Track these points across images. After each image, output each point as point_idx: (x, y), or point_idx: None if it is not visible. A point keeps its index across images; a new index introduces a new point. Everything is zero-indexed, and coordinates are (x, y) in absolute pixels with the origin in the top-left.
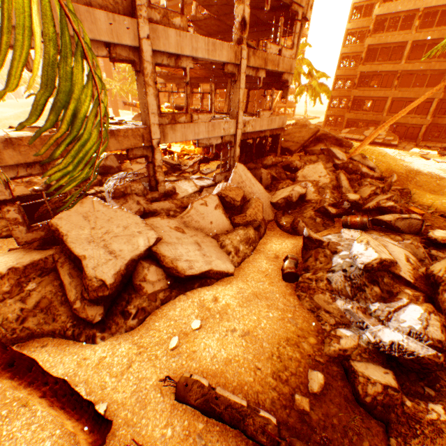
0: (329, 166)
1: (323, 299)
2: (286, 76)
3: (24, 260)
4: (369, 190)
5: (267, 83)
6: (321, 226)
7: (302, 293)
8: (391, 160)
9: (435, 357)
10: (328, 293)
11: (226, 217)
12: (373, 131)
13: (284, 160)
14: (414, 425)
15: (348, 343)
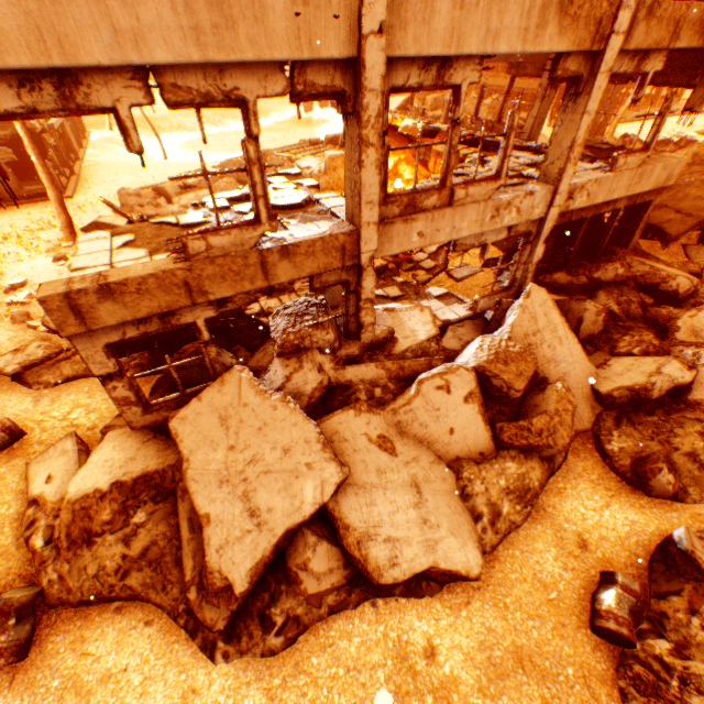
0: None
1: None
2: None
3: (134, 466)
4: None
5: None
6: None
7: (636, 691)
8: None
9: None
10: None
11: (485, 421)
12: None
13: (647, 270)
14: None
15: None
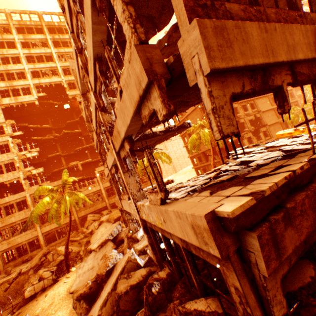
0: None
1: None
2: (145, 108)
3: None
4: None
5: None
6: None
7: None
8: None
9: None
10: None
11: None
12: None
13: None
14: None
15: None
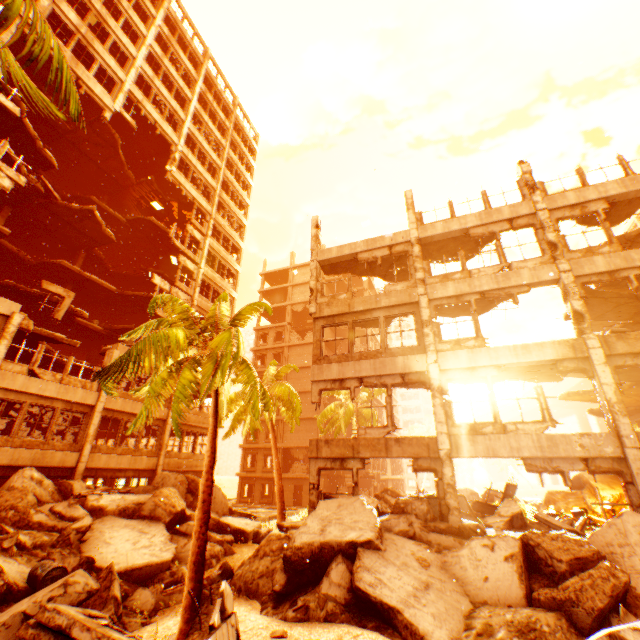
0: None
1: None
2: None
3: None
4: None
5: None
6: None
7: None
8: None
9: None
10: None
11: (521, 579)
12: None
13: None
14: None
15: None
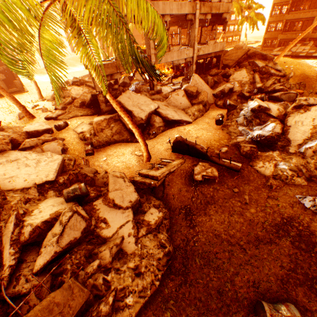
0: (252, 73)
1: (232, 128)
2: (224, 15)
3: (107, 116)
4: (271, 82)
5: (213, 21)
6: (240, 103)
7: (224, 128)
8: (307, 67)
9: (271, 134)
10: (235, 125)
11: (188, 100)
12: (300, 47)
13: (223, 71)
14: (259, 157)
15: (240, 140)
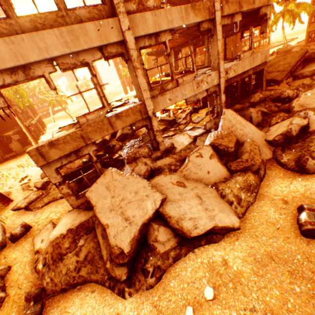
0: None
1: None
2: (263, 10)
3: (75, 221)
4: None
5: (243, 25)
6: None
7: None
8: None
9: None
10: None
11: (222, 164)
12: None
13: (272, 93)
14: None
15: None
